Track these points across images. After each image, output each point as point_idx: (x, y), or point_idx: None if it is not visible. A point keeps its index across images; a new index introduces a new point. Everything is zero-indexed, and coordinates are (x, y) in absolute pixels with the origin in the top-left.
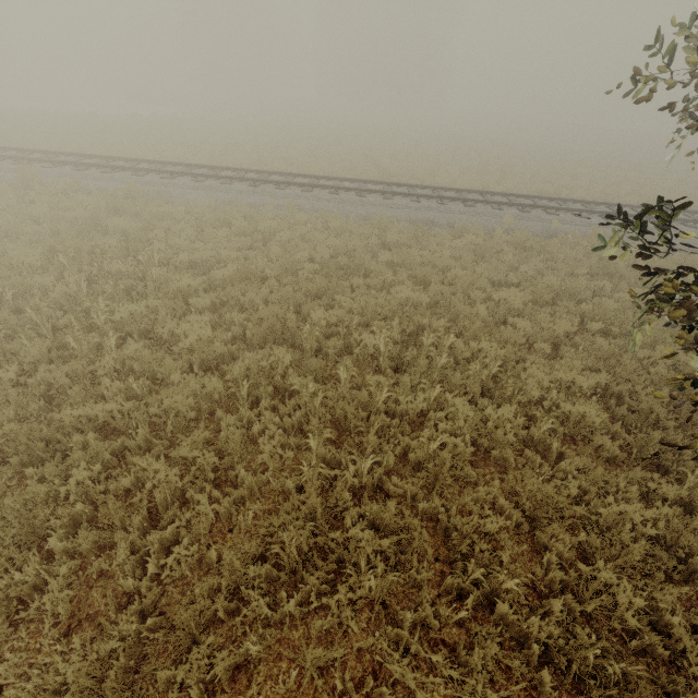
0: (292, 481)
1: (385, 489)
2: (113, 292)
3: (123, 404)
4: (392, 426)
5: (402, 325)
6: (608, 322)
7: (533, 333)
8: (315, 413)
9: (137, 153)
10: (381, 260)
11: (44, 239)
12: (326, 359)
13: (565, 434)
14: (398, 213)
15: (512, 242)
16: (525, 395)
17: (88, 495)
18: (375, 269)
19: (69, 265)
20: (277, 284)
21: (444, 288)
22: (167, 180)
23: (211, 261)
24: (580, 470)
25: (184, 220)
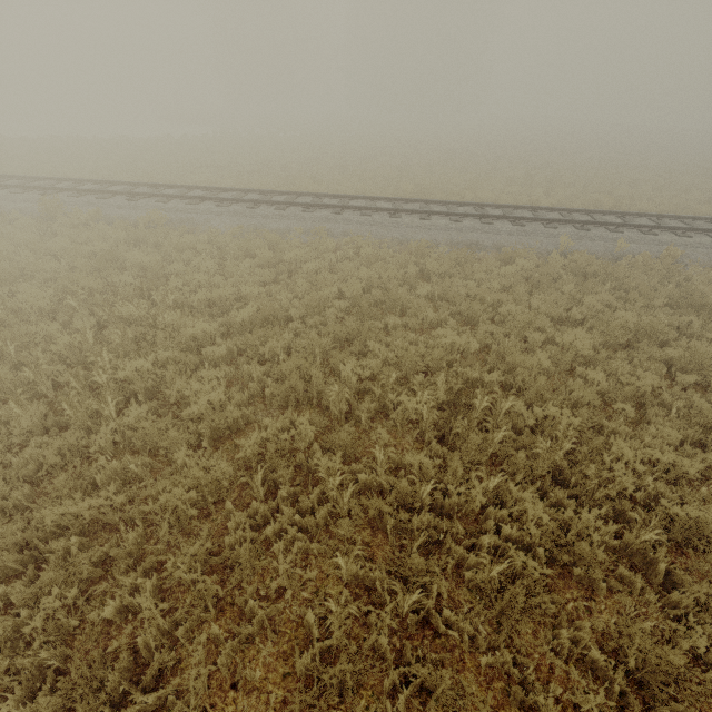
0: (314, 612)
1: (434, 623)
2: (121, 342)
3: (114, 497)
4: (440, 527)
5: (449, 383)
6: (704, 373)
7: (610, 387)
8: (344, 506)
9: (165, 176)
10: (419, 292)
11: (59, 277)
12: (357, 424)
13: (669, 540)
14: (437, 235)
15: (570, 267)
16: (614, 488)
17: (62, 628)
18: (413, 306)
19: (79, 308)
20: (302, 326)
21: (494, 327)
22: (191, 206)
23: (230, 299)
24: (700, 603)
25: (206, 251)
